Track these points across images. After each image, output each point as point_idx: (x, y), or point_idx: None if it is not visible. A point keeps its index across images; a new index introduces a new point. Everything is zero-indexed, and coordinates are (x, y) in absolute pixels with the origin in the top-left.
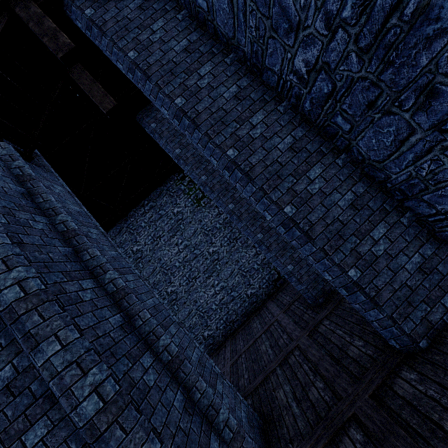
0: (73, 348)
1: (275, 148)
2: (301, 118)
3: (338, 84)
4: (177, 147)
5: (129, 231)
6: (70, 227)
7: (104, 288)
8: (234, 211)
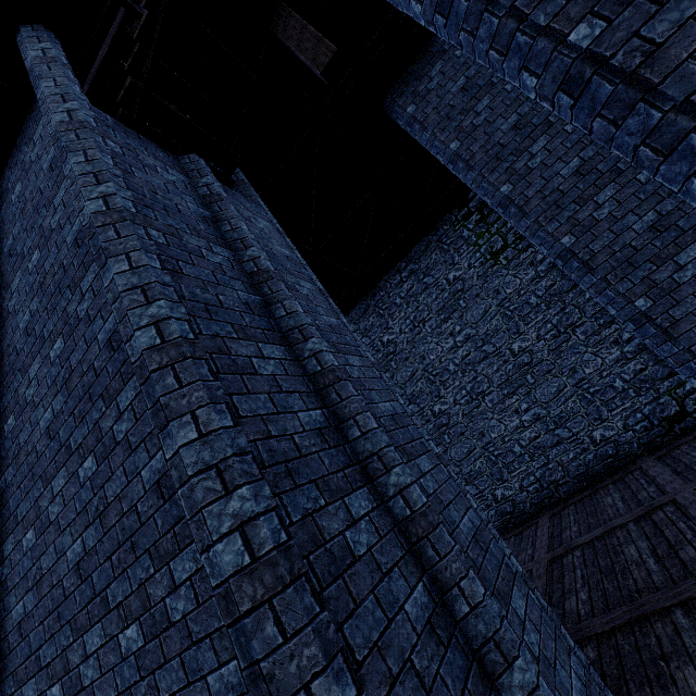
0: (215, 443)
1: None
2: None
3: None
4: (453, 138)
5: (378, 311)
6: (262, 267)
7: (302, 365)
8: (575, 251)
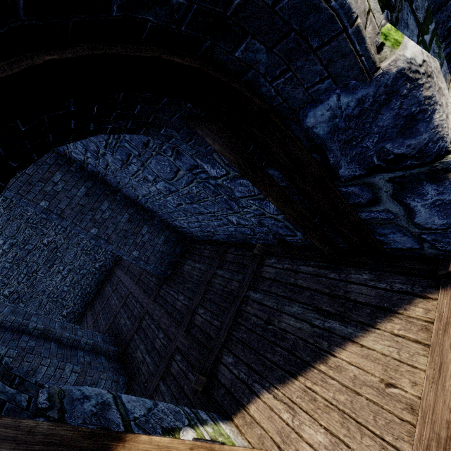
0: None
1: (76, 196)
2: (88, 174)
3: (100, 171)
4: None
5: None
6: None
7: None
8: None
